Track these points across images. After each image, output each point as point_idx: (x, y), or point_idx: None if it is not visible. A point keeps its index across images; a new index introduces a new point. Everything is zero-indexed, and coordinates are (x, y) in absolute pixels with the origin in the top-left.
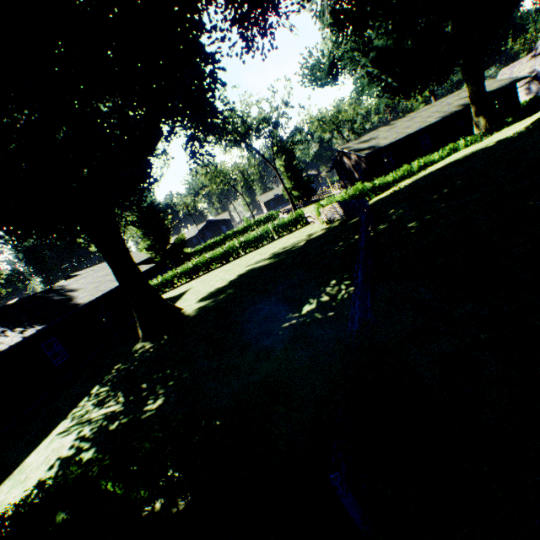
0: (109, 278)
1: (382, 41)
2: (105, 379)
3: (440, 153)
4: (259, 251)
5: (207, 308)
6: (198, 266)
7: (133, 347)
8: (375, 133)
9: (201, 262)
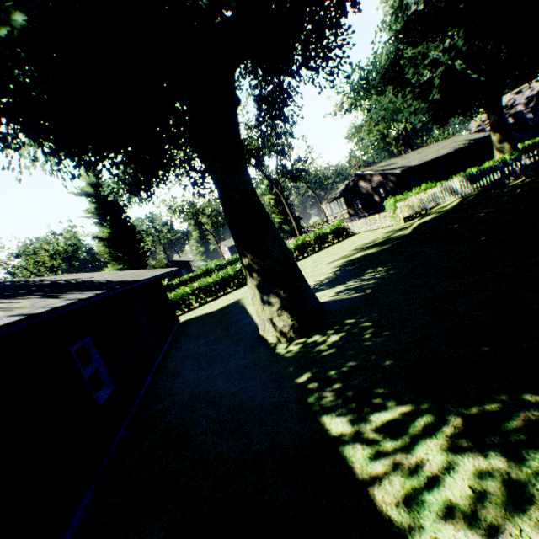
0: (124, 272)
1: (461, 44)
2: (323, 400)
3: (490, 164)
4: (313, 258)
5: (372, 284)
6: (226, 279)
7: (272, 351)
8: (390, 162)
9: (228, 275)
